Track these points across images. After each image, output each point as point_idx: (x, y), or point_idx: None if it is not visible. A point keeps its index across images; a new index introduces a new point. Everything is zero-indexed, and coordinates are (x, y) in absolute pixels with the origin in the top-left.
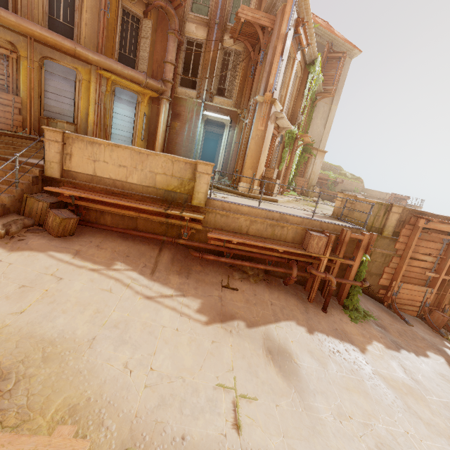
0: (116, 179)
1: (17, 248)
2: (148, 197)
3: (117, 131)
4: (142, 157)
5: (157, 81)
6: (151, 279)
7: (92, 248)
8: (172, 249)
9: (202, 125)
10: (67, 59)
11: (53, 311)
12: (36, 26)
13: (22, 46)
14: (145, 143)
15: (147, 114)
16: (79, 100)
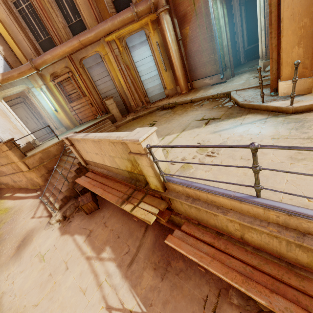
0: (101, 163)
1: (65, 231)
2: (120, 179)
3: (145, 76)
4: (97, 144)
5: (145, 0)
6: (124, 275)
7: (100, 226)
8: (156, 229)
9: (217, 3)
10: (89, 49)
11: (47, 310)
12: (58, 48)
13: (69, 64)
14: (170, 71)
15: (159, 41)
16: (111, 73)
